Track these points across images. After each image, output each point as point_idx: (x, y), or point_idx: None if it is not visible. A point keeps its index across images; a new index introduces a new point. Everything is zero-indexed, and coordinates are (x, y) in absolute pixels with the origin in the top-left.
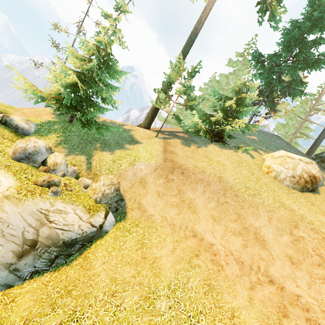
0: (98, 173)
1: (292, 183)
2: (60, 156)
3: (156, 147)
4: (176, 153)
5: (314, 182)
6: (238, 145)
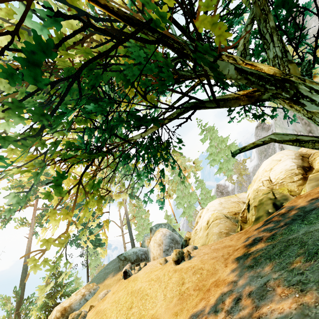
0: None
1: None
2: None
3: None
4: None
5: (63, 313)
6: None
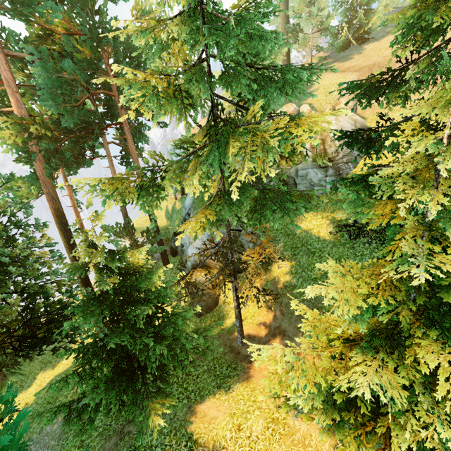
0: (323, 110)
1: None
2: (307, 106)
3: (329, 76)
4: (354, 65)
5: None
6: (385, 31)
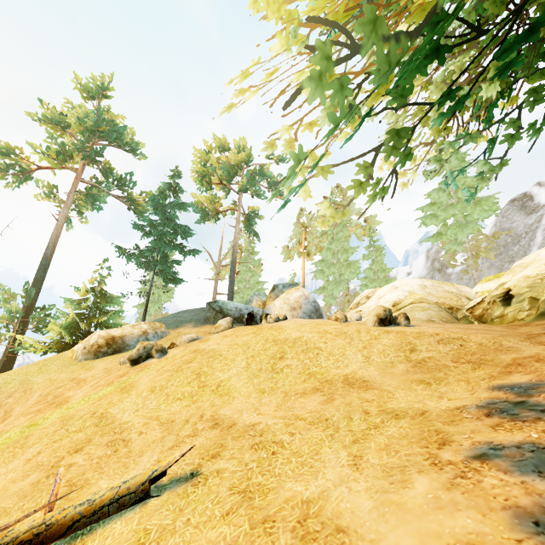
0: None
1: (84, 355)
2: None
3: None
4: None
5: (110, 343)
6: None
